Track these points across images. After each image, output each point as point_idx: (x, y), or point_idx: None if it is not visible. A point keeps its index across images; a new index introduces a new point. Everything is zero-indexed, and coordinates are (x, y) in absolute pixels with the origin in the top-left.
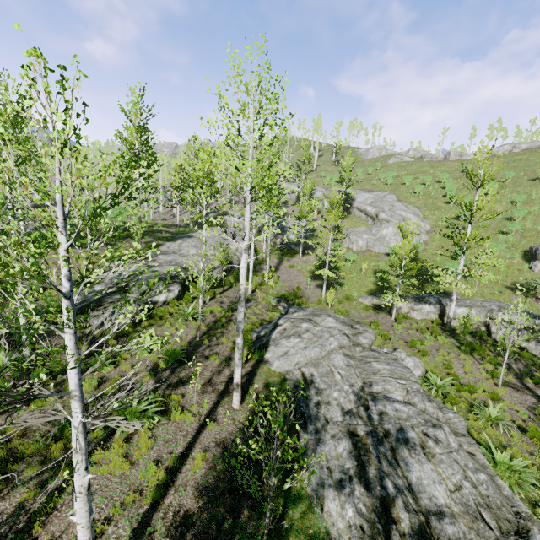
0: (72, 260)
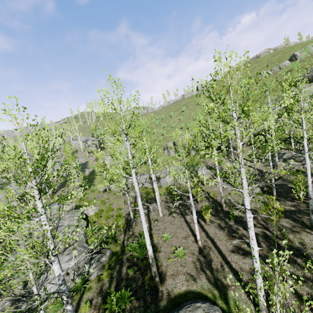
0: None
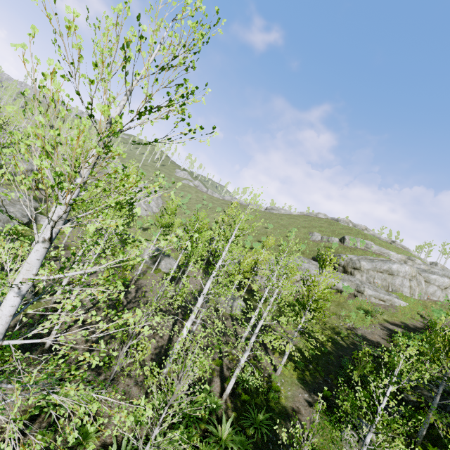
0: None
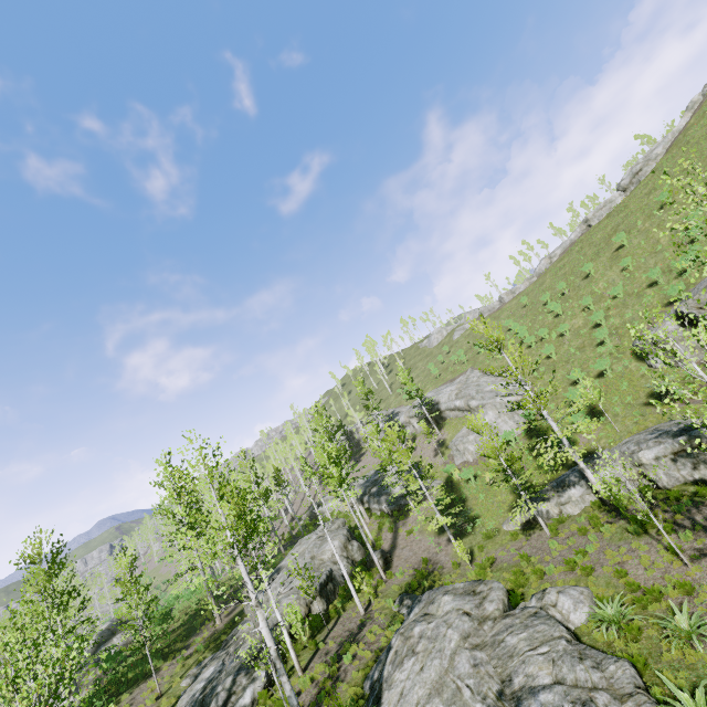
0: (138, 705)
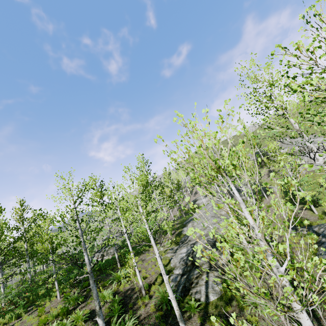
0: (148, 261)
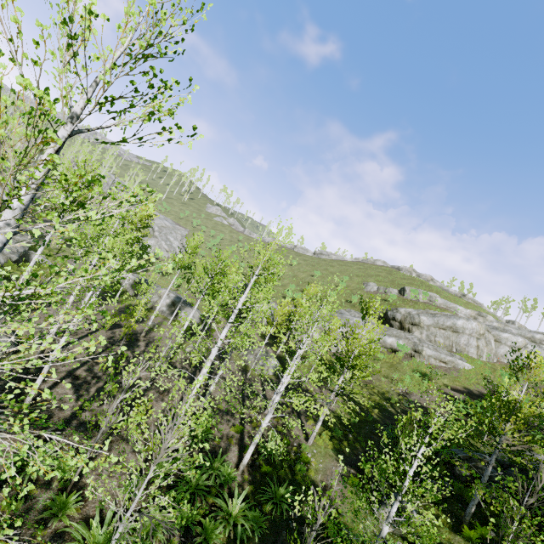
0: None
